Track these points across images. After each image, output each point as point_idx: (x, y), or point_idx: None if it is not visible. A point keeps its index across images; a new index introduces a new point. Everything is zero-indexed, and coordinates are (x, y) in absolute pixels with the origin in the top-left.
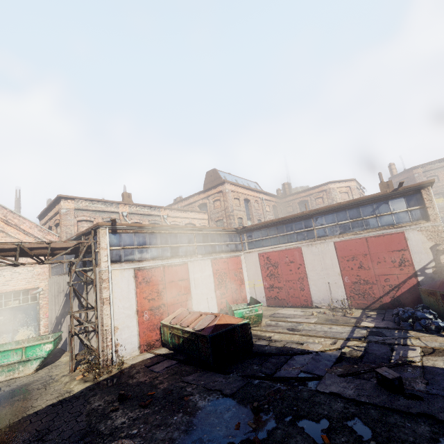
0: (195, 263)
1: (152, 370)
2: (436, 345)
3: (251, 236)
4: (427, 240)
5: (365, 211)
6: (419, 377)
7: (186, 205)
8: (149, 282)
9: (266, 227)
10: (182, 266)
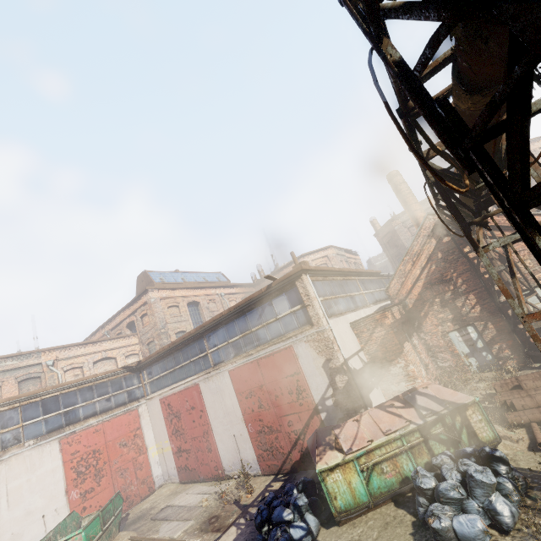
0: (13, 460)
1: None
2: None
3: (151, 373)
4: (317, 354)
5: (251, 320)
6: None
7: (114, 328)
8: None
9: (163, 358)
10: None
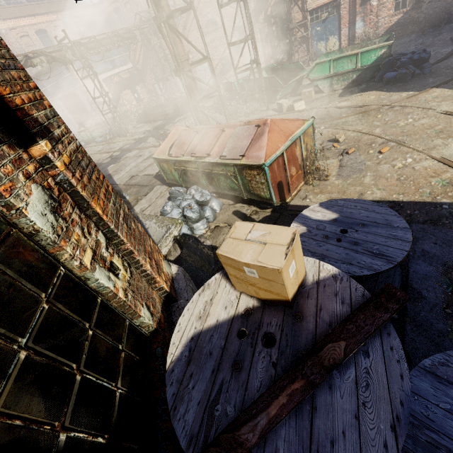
0: None
1: None
2: None
3: None
4: (84, 96)
5: (57, 75)
6: None
7: None
8: None
9: None
10: None
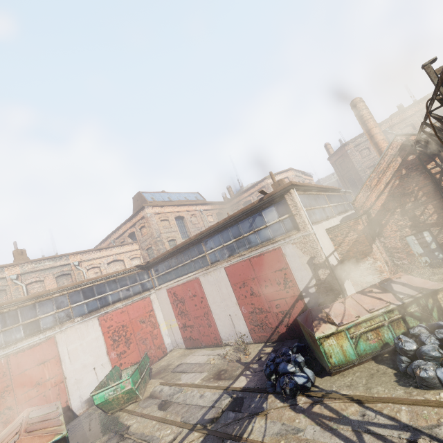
0: (69, 331)
1: None
2: (274, 430)
3: (157, 270)
4: (302, 254)
5: (243, 228)
6: None
7: (118, 237)
8: None
9: (167, 259)
10: (43, 343)
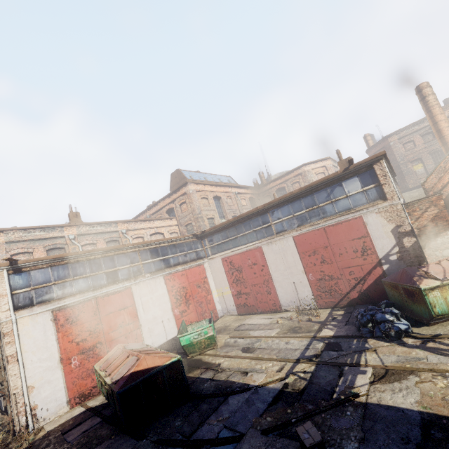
0: (141, 284)
1: (65, 439)
2: (392, 360)
3: (212, 240)
4: (386, 222)
5: (319, 198)
6: (356, 427)
7: (155, 213)
8: (76, 321)
9: (224, 229)
10: (122, 292)
